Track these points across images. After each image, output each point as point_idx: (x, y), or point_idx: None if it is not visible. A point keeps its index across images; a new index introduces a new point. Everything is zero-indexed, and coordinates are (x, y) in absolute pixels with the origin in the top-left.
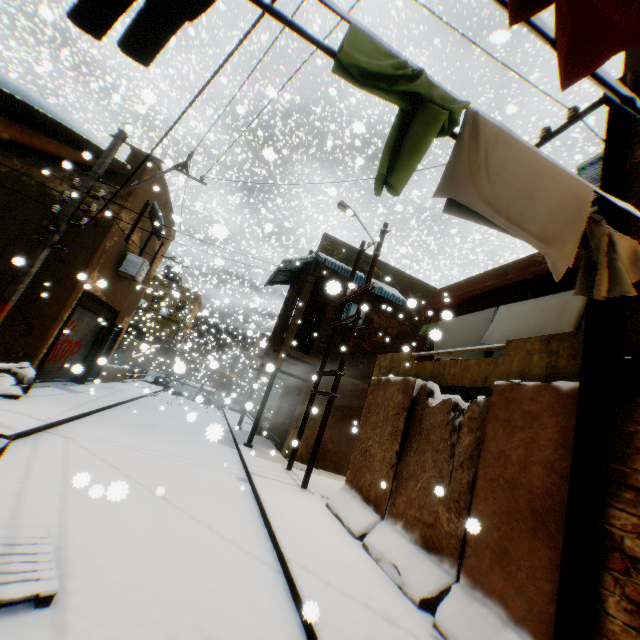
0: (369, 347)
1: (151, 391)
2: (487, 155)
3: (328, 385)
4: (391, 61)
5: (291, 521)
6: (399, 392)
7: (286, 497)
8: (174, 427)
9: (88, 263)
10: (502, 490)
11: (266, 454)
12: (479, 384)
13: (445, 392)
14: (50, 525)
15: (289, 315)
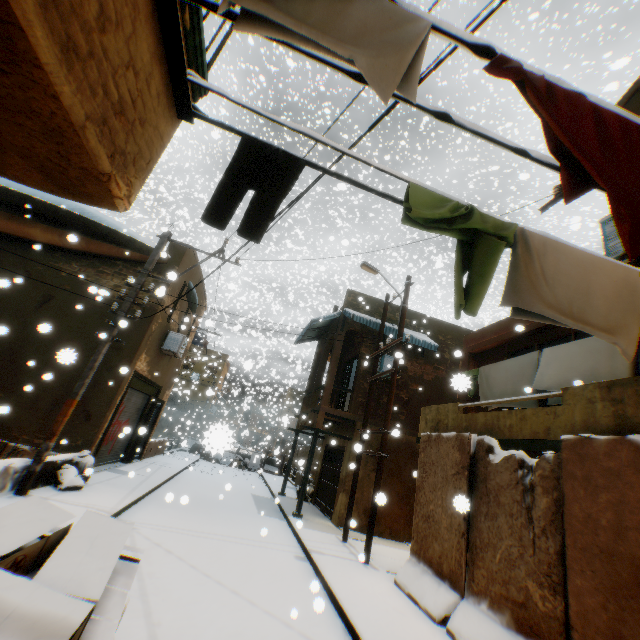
0: (407, 396)
1: (190, 461)
2: (540, 263)
3: (371, 441)
4: (447, 205)
5: (365, 607)
6: (454, 449)
7: (352, 576)
8: (221, 501)
9: (137, 347)
10: (598, 560)
11: (317, 523)
12: (541, 436)
13: (504, 446)
14: (140, 635)
15: (322, 372)
